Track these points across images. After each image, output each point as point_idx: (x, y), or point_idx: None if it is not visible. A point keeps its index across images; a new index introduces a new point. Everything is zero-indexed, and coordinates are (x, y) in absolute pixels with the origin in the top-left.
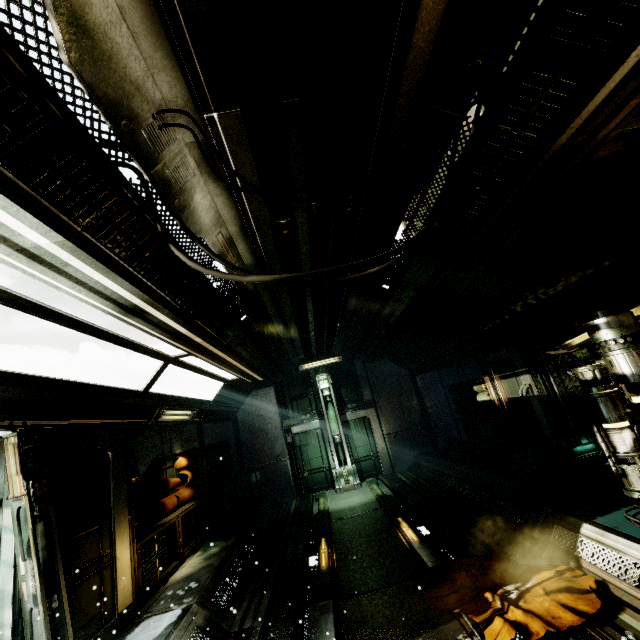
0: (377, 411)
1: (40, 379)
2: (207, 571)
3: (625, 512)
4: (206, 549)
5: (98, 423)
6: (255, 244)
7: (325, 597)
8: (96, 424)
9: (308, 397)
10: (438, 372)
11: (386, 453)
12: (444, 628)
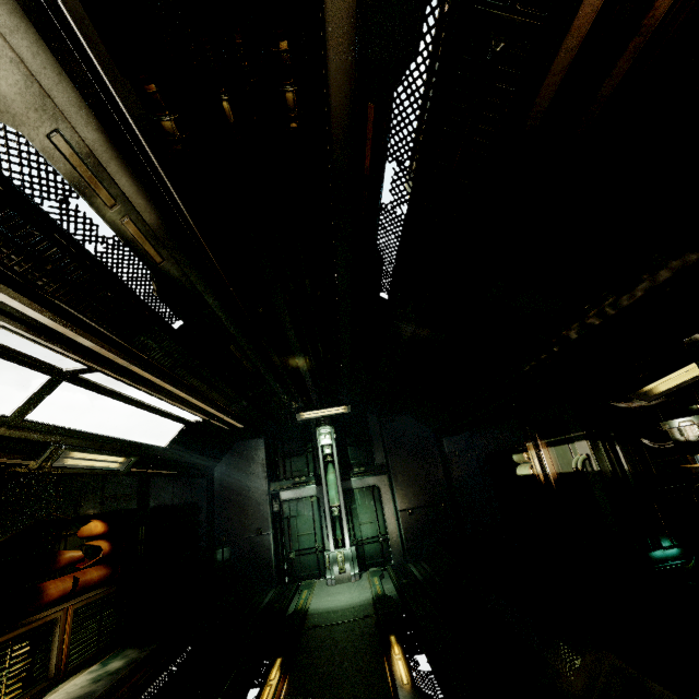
0: (390, 479)
1: None
2: None
3: None
4: (108, 661)
5: None
6: (168, 196)
7: None
8: None
9: (305, 455)
10: (471, 435)
11: (398, 535)
12: None
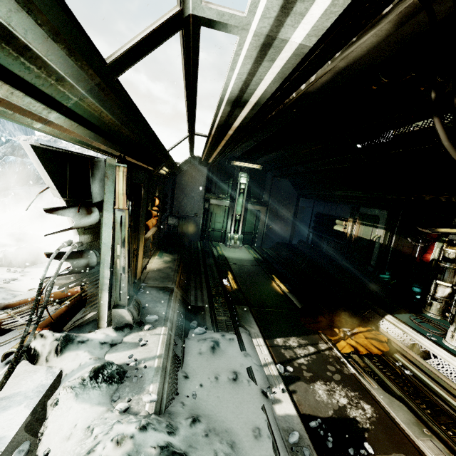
0: (267, 210)
1: (149, 129)
2: (171, 270)
3: (410, 316)
4: (161, 256)
5: (140, 165)
6: None
7: (243, 304)
8: (139, 166)
9: (228, 184)
10: (314, 201)
11: (261, 235)
12: (312, 336)
